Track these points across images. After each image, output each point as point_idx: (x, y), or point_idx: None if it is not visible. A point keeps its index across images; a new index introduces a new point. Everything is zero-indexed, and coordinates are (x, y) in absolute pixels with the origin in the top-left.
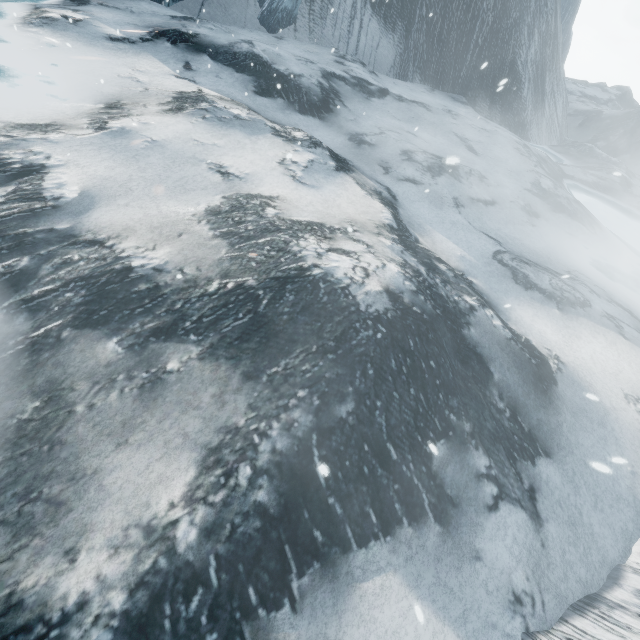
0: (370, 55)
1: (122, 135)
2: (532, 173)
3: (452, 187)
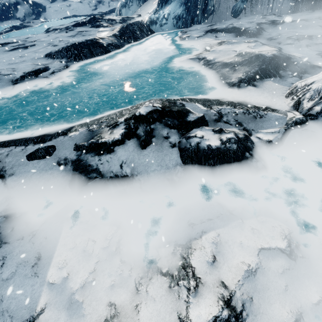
0: (278, 9)
1: (214, 51)
2: None
3: (307, 42)
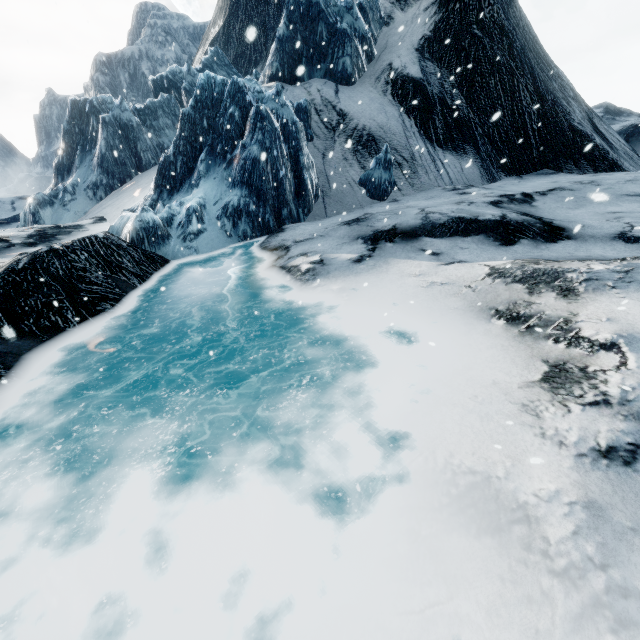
0: (461, 178)
1: None
2: None
3: None
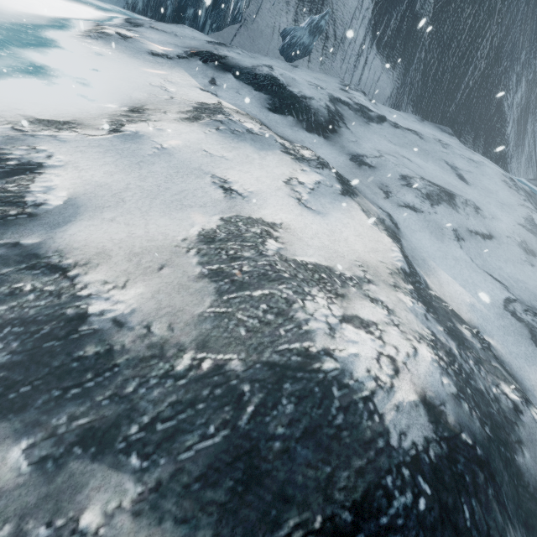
0: (370, 86)
1: (133, 139)
2: (523, 208)
3: (451, 217)
